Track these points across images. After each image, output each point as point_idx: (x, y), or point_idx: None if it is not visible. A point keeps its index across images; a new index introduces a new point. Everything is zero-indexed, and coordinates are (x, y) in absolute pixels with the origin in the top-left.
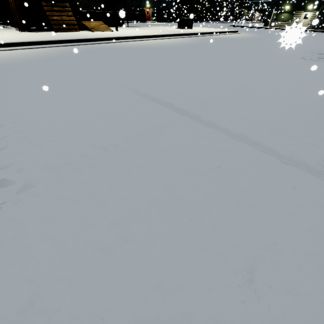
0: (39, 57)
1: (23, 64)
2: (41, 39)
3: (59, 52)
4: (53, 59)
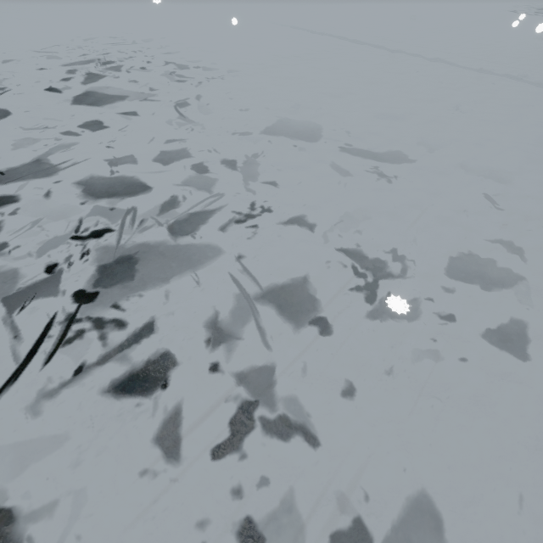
0: None
1: None
2: None
3: None
4: None
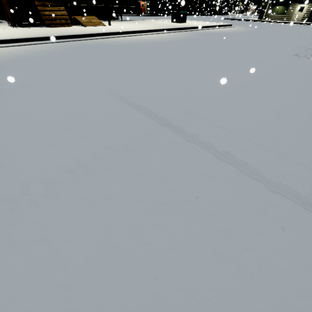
0: (26, 55)
1: (7, 64)
2: (31, 35)
3: (48, 50)
4: (39, 58)
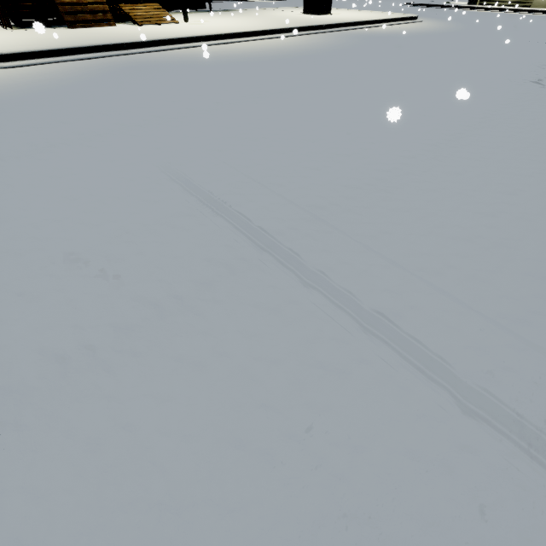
0: (21, 89)
1: None
2: (35, 46)
3: (64, 76)
4: (45, 95)
